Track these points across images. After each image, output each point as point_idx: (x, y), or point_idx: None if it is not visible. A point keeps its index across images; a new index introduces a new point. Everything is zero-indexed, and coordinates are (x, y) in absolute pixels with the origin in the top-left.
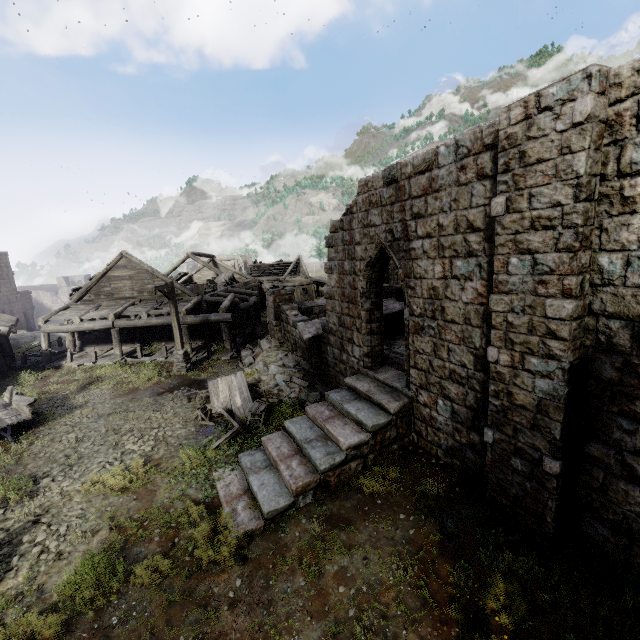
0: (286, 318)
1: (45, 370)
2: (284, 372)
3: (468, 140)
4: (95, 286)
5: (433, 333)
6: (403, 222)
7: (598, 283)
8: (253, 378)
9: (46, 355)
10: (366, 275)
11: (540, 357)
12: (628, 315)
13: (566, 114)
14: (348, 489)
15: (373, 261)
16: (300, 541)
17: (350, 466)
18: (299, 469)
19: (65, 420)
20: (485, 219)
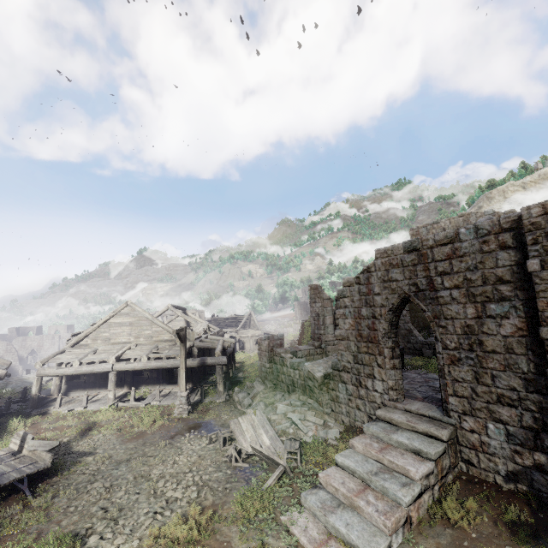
0: (281, 360)
1: (31, 416)
2: (294, 411)
3: (487, 225)
4: (94, 331)
5: (472, 363)
6: (428, 278)
7: None
8: None
9: (34, 400)
10: (388, 318)
11: None
12: None
13: None
14: (433, 524)
15: (395, 307)
16: None
17: (424, 498)
18: (380, 504)
19: (80, 468)
20: (513, 274)
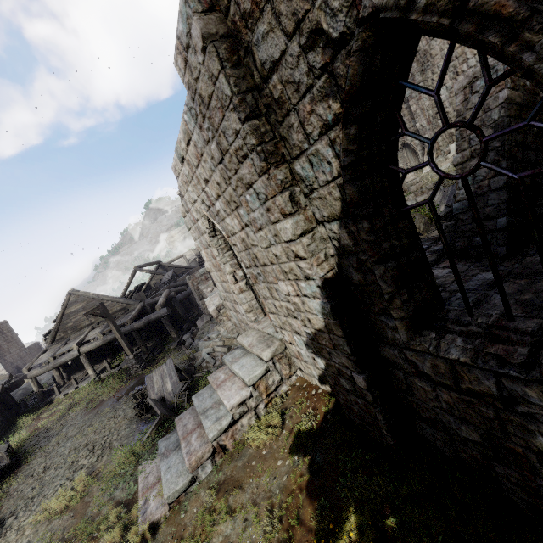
0: (205, 296)
1: (41, 408)
2: (209, 344)
3: (190, 101)
4: (60, 325)
5: (262, 279)
6: (204, 191)
7: (307, 192)
8: (189, 358)
9: (39, 395)
10: (214, 244)
11: (303, 280)
12: (336, 214)
13: (196, 44)
14: (242, 447)
15: (211, 231)
16: (196, 517)
17: (241, 423)
18: (196, 443)
19: (42, 452)
20: None
